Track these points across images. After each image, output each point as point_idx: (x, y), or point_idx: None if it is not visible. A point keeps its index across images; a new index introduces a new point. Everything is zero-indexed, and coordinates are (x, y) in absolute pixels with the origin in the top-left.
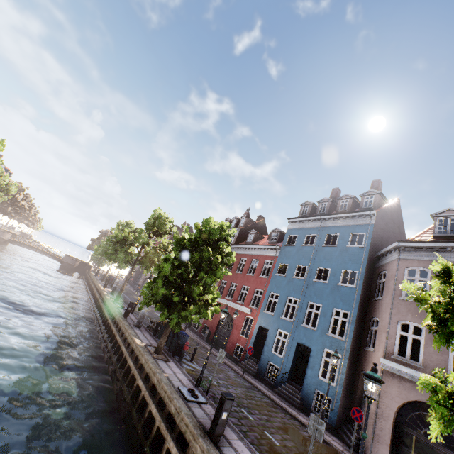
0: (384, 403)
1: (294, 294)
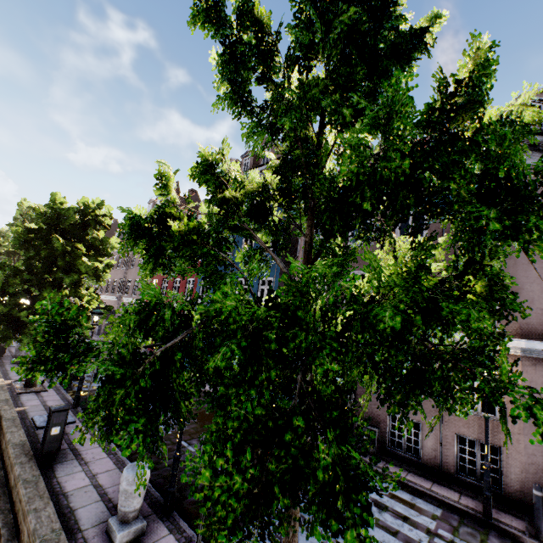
0: None
1: None
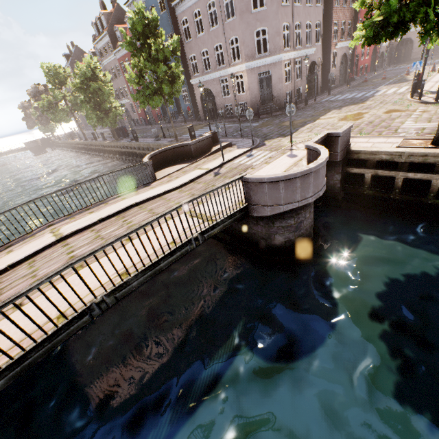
0: (197, 98)
1: None
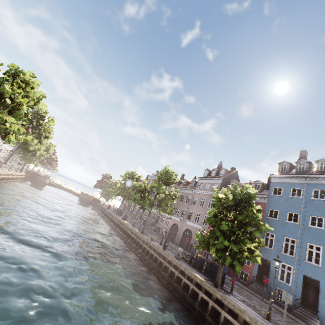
0: None
1: (290, 235)
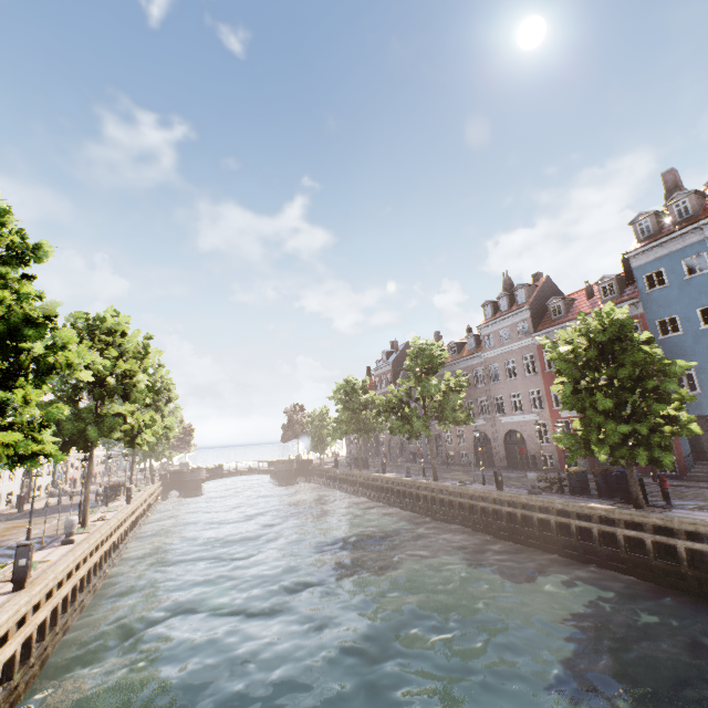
0: None
1: None
